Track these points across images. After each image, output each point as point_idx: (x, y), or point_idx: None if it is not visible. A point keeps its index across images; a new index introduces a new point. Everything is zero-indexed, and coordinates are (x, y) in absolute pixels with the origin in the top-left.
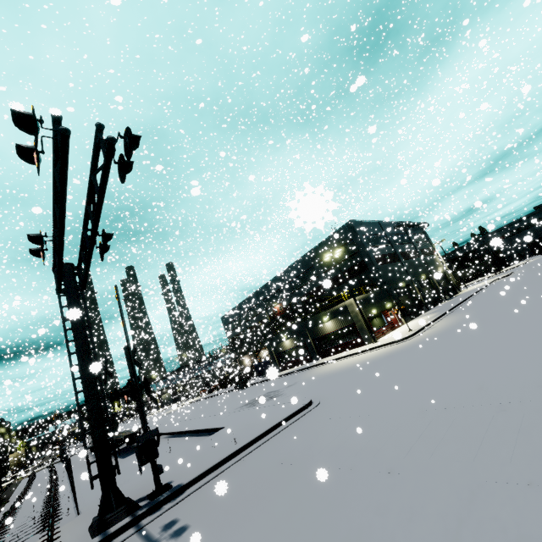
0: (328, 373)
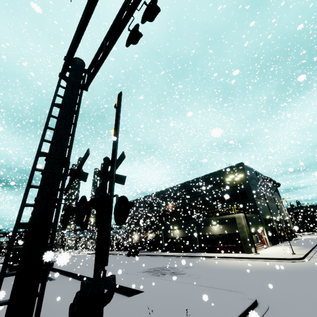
0: (225, 267)
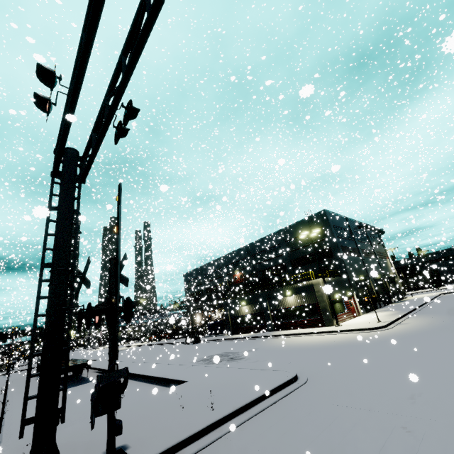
0: (293, 346)
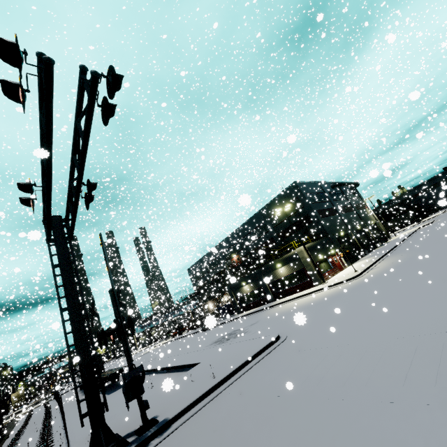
0: (286, 311)
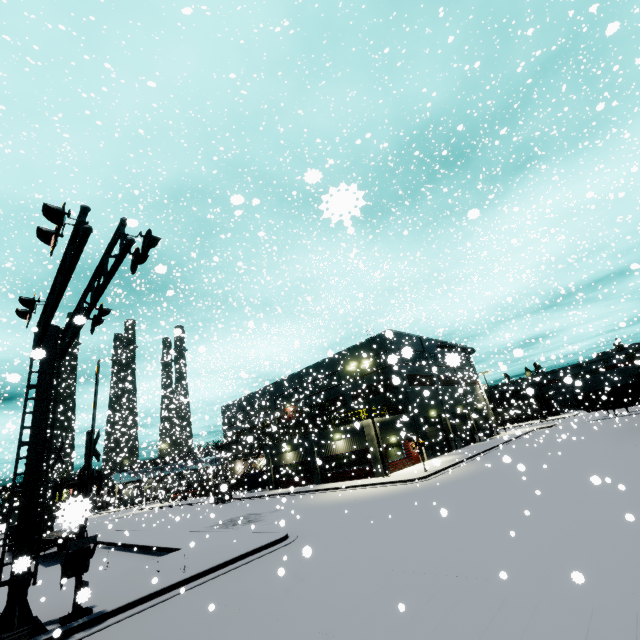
0: (322, 503)
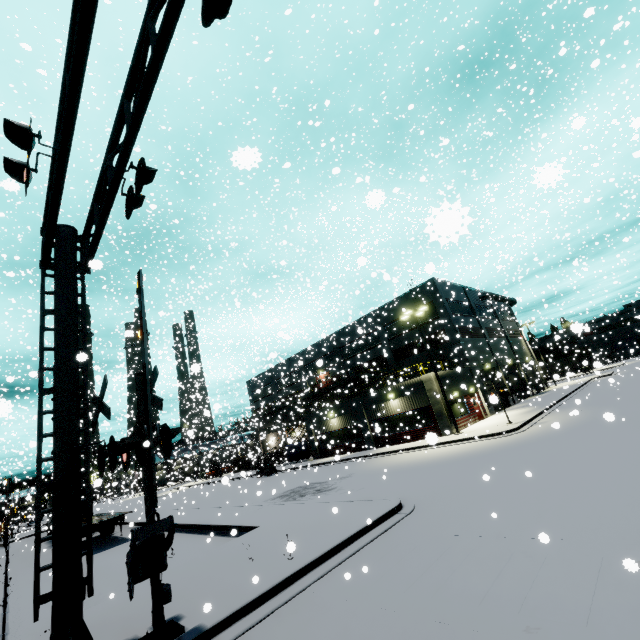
0: (400, 465)
